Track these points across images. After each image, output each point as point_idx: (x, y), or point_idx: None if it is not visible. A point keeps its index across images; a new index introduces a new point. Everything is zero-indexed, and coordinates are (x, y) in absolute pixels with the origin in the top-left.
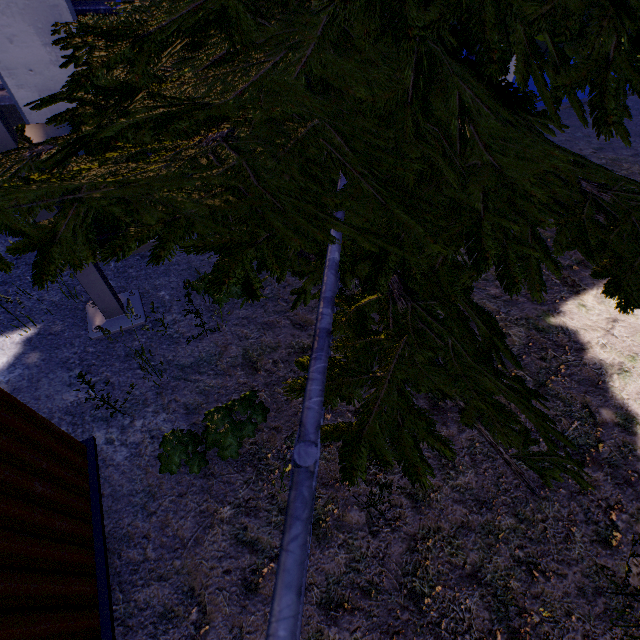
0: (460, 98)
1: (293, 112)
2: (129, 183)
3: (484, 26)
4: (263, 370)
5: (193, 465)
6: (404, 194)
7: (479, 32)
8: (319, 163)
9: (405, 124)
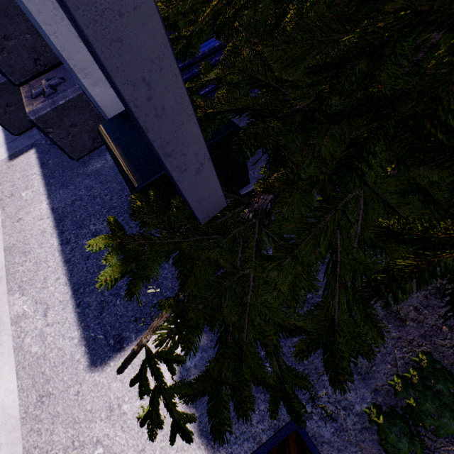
0: None
1: None
2: None
3: None
4: (409, 320)
5: (416, 449)
6: None
7: None
8: None
9: None
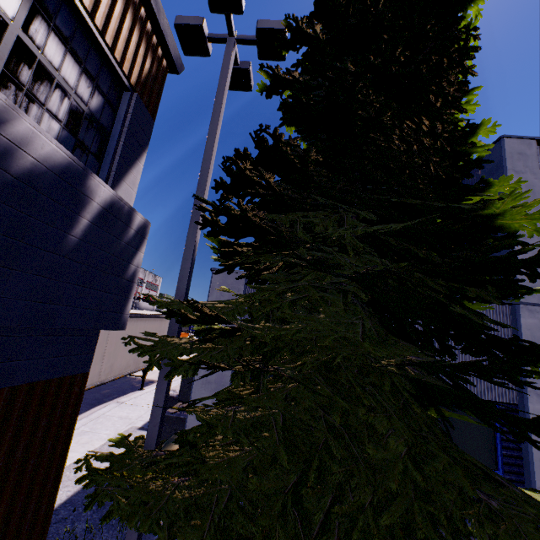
0: (333, 499)
1: (220, 478)
2: (131, 488)
3: (310, 468)
4: None
5: None
6: (222, 537)
7: (307, 470)
8: (199, 505)
9: (275, 503)
